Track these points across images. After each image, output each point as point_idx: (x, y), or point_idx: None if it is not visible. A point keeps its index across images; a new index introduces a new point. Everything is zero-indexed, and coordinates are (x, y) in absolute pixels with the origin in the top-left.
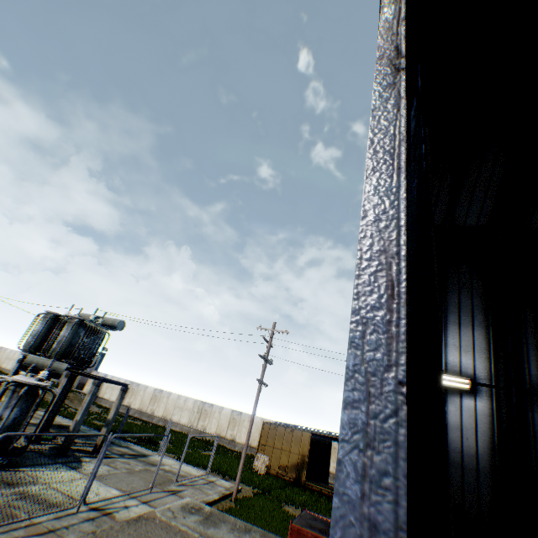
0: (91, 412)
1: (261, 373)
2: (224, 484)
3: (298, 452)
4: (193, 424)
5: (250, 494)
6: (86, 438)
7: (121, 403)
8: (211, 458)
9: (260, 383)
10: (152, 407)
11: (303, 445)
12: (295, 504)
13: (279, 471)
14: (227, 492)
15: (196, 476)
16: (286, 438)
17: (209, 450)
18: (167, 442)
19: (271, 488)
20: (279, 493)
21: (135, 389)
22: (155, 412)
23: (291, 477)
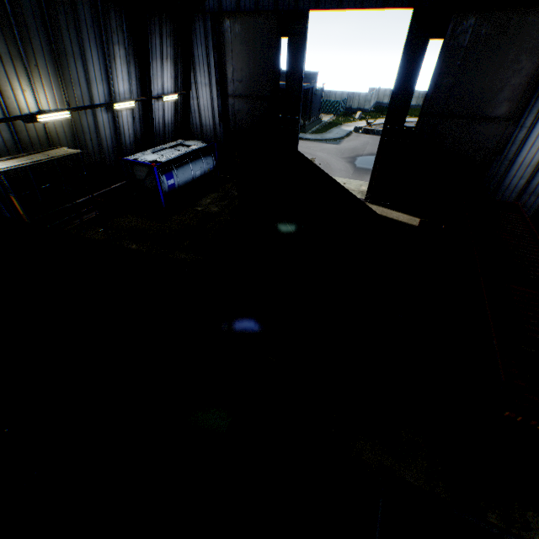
0: None
1: None
2: None
3: None
4: None
5: None
6: None
7: None
8: None
9: None
10: None
11: None
12: None
13: None
14: None
15: None
16: None
17: None
18: None
19: None
20: None
21: None
22: None
23: None
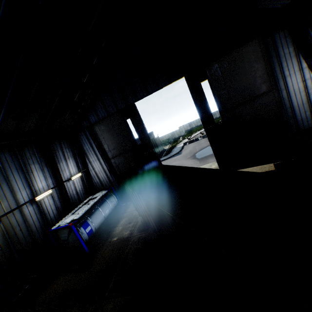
0: None
1: None
2: None
3: None
4: None
5: None
6: None
7: None
8: None
9: None
10: None
11: None
12: None
13: None
14: None
15: None
16: None
17: None
18: None
19: None
20: None
21: None
22: None
23: None
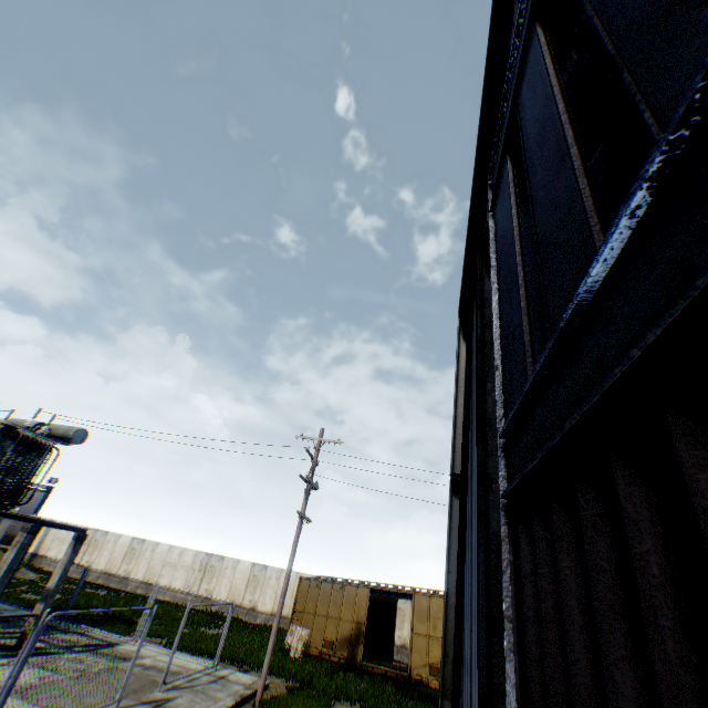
0: (22, 580)
1: (303, 503)
2: (241, 679)
3: (351, 619)
4: (193, 588)
5: (282, 691)
6: (6, 623)
7: (73, 559)
8: (222, 639)
9: (301, 518)
10: (127, 566)
11: (358, 607)
12: (350, 699)
13: (323, 649)
14: (247, 691)
15: (197, 670)
16: (333, 599)
17: (217, 627)
18: (151, 619)
19: (315, 678)
20: (327, 683)
21: (101, 540)
22: (131, 574)
23: (341, 657)
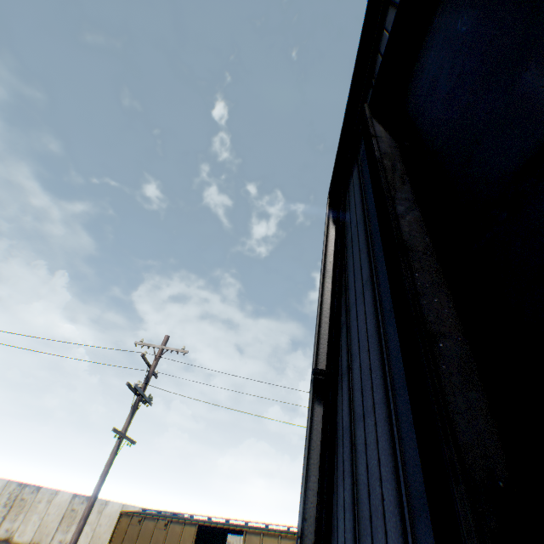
0: None
1: (127, 419)
2: None
3: None
4: None
5: None
6: None
7: None
8: None
9: (118, 437)
10: None
11: None
12: None
13: None
14: None
15: None
16: (154, 539)
17: None
18: None
19: None
20: None
21: None
22: None
23: None
